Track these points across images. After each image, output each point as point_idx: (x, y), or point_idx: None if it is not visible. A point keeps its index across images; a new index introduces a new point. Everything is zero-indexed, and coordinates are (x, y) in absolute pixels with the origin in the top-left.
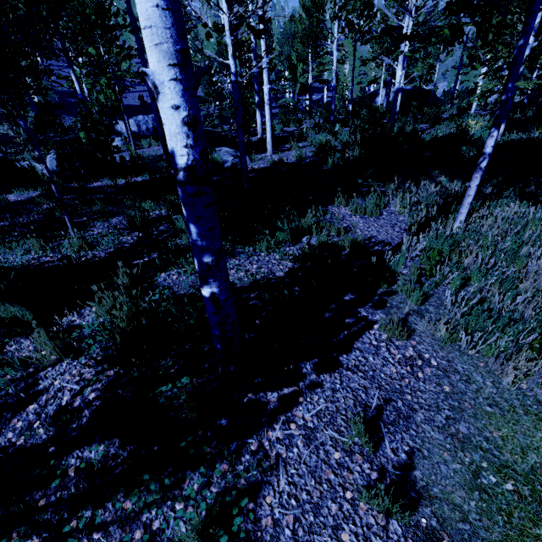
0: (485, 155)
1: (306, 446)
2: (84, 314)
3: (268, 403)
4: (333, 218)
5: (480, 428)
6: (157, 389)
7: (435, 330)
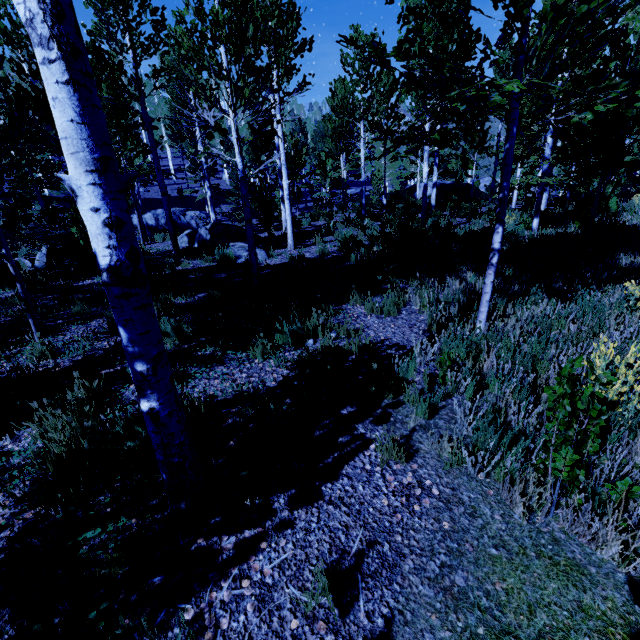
0: (494, 251)
1: (258, 612)
2: (21, 437)
3: (221, 551)
4: (346, 318)
5: (481, 578)
6: (84, 536)
7: (441, 450)
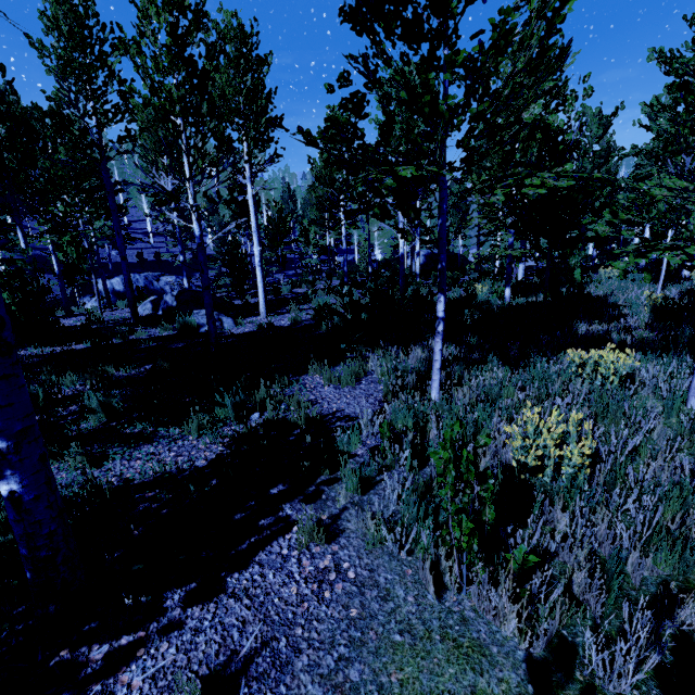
0: (439, 319)
1: None
2: None
3: (87, 664)
4: (302, 389)
5: (378, 669)
6: None
7: (367, 527)
